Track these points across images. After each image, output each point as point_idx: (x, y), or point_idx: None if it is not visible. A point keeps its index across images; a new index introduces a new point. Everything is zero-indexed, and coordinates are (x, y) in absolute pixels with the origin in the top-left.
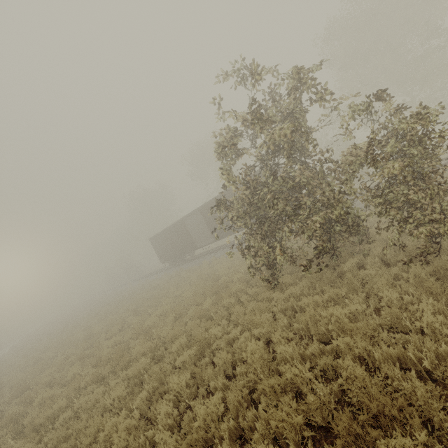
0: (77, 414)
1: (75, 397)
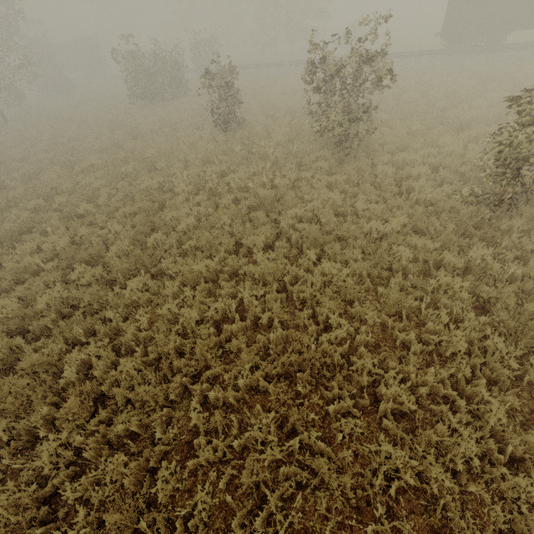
0: None
1: None
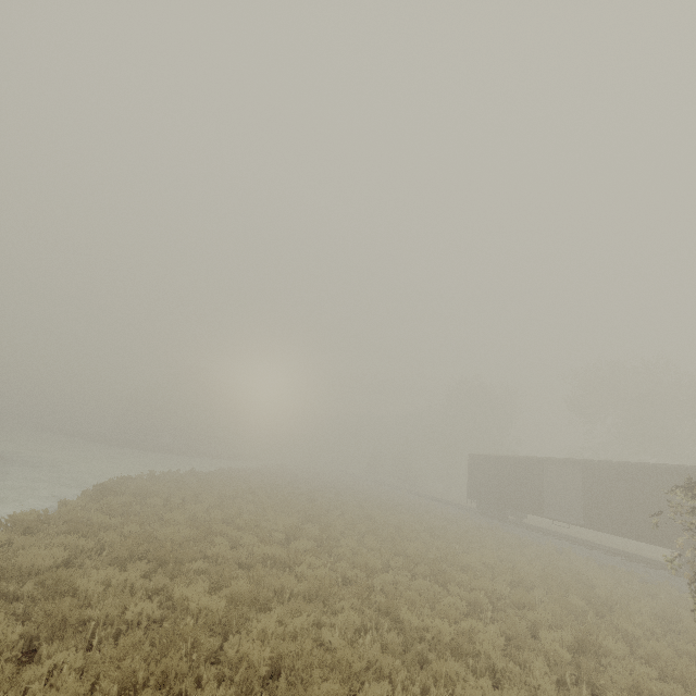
0: (398, 585)
1: (382, 568)
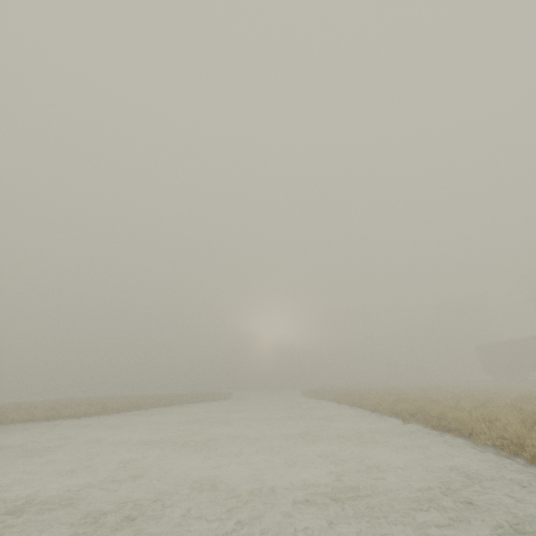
0: None
1: None
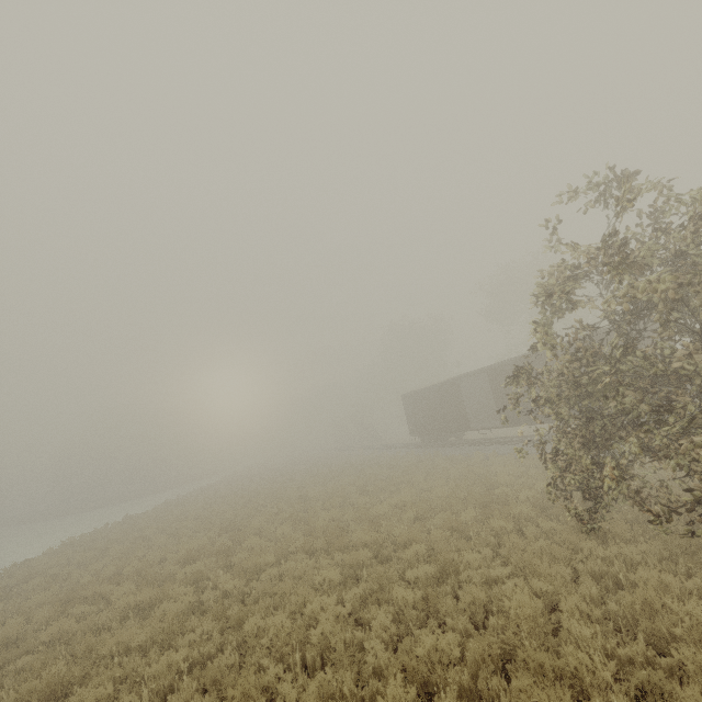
0: (283, 576)
1: (282, 559)
